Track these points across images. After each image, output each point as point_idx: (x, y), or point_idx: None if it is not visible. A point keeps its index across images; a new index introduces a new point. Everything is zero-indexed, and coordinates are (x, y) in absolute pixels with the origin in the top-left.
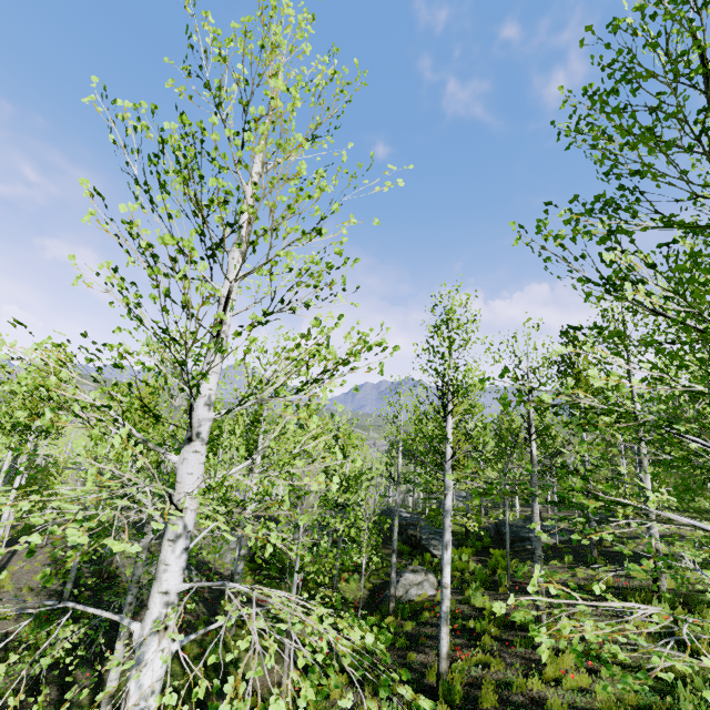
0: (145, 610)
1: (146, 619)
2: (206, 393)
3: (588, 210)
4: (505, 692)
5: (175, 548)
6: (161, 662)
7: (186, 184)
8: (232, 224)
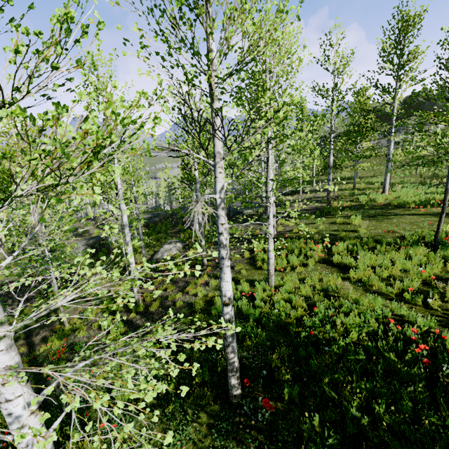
0: None
1: None
2: None
3: None
4: (165, 301)
5: None
6: None
7: None
8: None
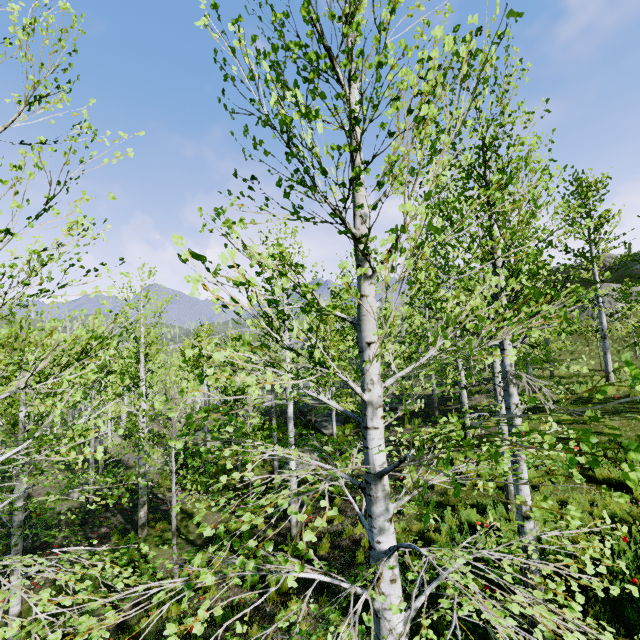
0: None
1: None
2: None
3: (216, 214)
4: (338, 539)
5: None
6: None
7: None
8: None
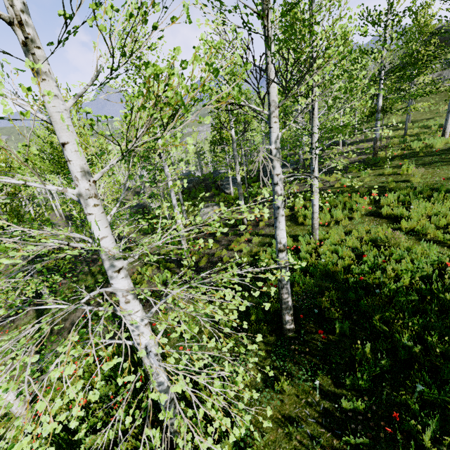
0: None
1: None
2: None
3: None
4: (212, 258)
5: None
6: None
7: None
8: None
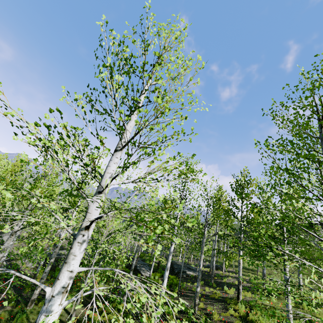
0: (56, 280)
1: (57, 285)
2: (111, 172)
3: (292, 144)
4: None
5: (81, 247)
6: (59, 312)
7: (142, 78)
8: (150, 101)
